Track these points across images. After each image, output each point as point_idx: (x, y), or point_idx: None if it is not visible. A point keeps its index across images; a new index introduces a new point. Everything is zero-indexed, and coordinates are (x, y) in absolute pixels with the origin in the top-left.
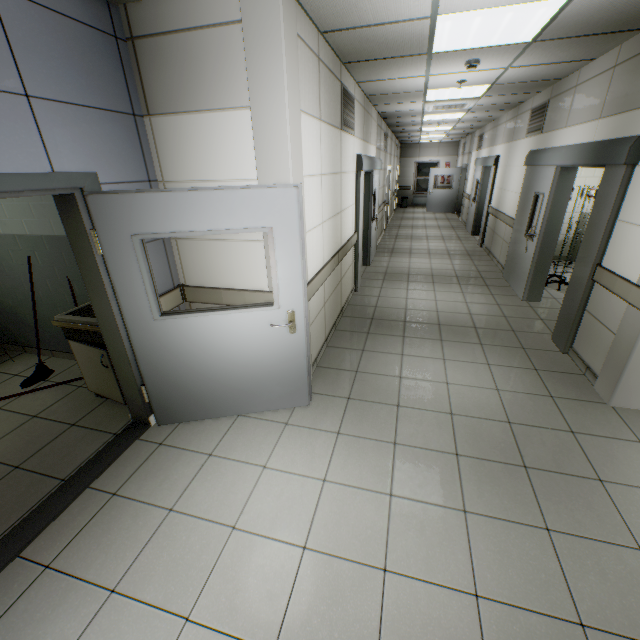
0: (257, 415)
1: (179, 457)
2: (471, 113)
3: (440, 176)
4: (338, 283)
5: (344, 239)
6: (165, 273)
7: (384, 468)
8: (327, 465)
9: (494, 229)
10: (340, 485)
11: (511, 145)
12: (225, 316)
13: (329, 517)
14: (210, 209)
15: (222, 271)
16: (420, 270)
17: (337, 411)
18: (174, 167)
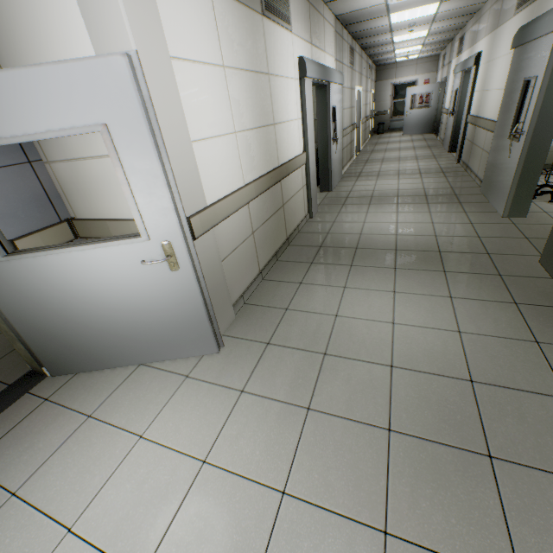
0: (159, 364)
1: (56, 418)
2: (446, 2)
3: (418, 96)
4: (278, 209)
5: (285, 158)
6: (42, 205)
7: (285, 447)
8: (214, 438)
9: (473, 140)
10: (221, 471)
11: (496, 33)
12: (84, 253)
13: (191, 524)
14: (9, 102)
15: (103, 198)
16: (385, 192)
17: (249, 360)
18: (13, 65)
